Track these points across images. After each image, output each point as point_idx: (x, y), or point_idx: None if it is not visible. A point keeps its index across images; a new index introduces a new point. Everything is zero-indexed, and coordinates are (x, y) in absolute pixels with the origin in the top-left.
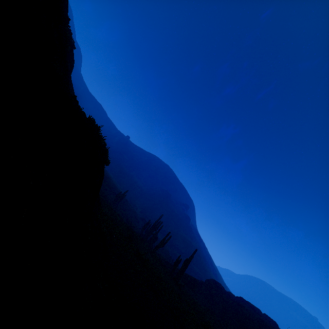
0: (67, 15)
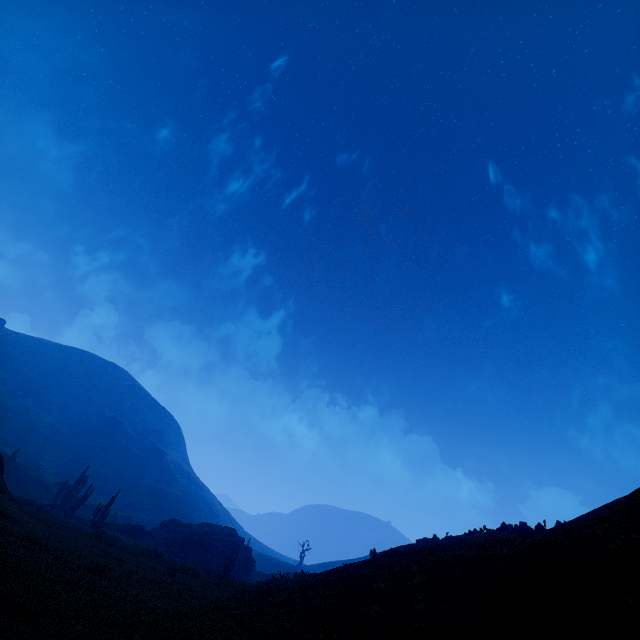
0: None
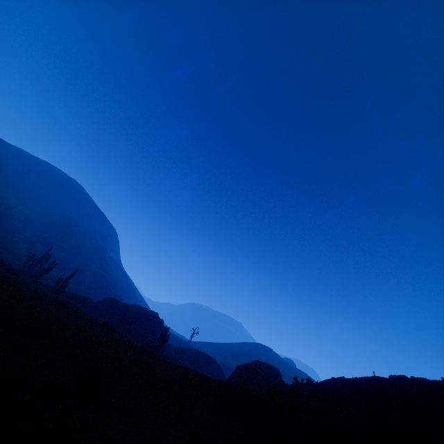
0: None
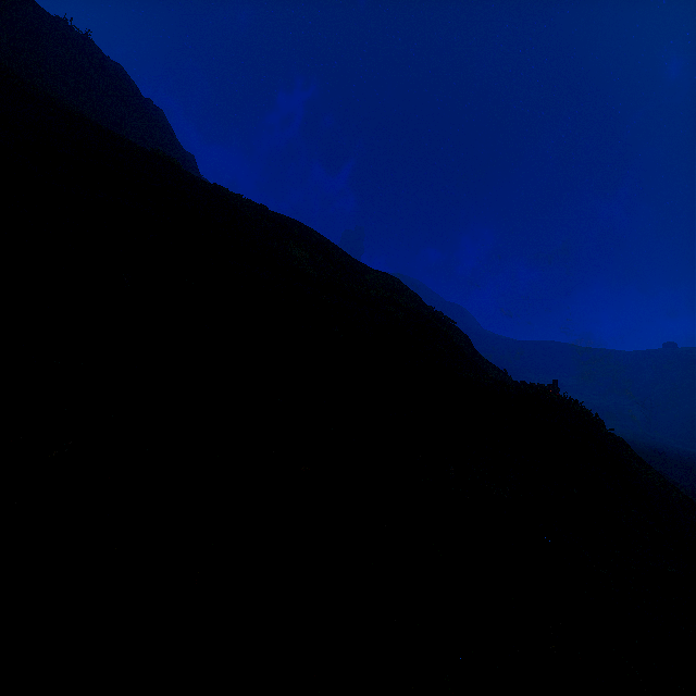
0: (426, 305)
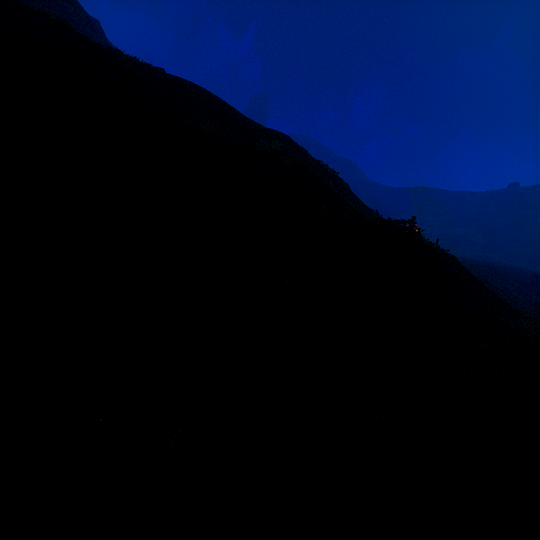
0: (312, 159)
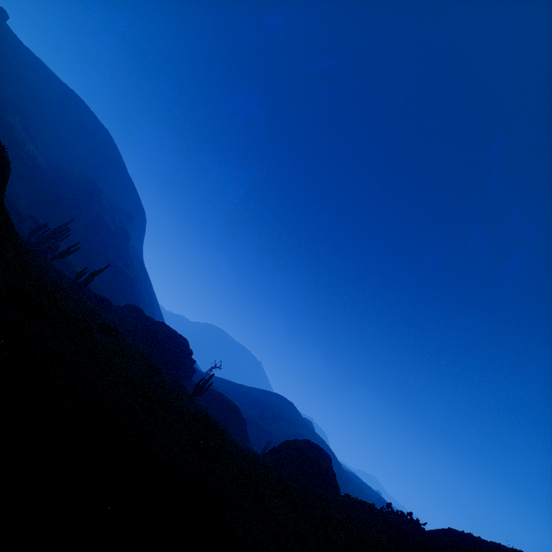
0: None
